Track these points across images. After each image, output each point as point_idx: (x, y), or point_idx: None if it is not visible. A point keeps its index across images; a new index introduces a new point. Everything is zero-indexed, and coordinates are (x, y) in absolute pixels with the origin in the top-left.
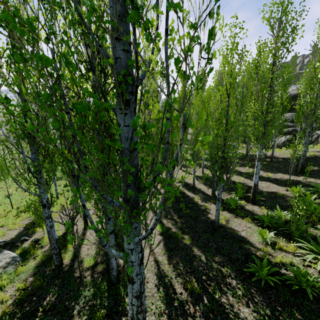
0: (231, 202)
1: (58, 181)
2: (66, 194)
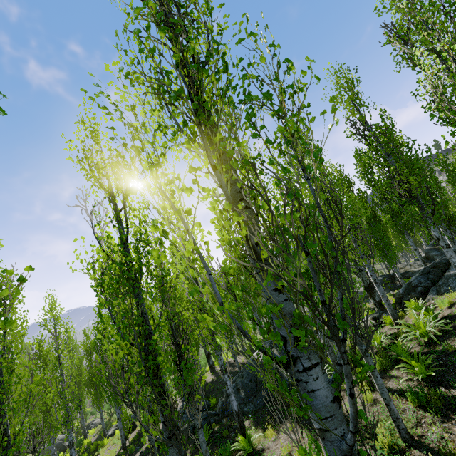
0: None
1: None
2: None
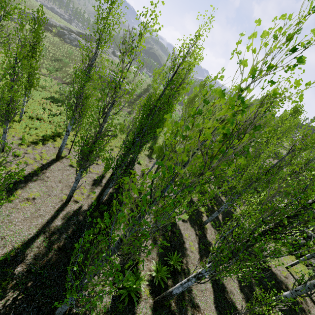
0: (126, 285)
1: (51, 103)
2: (32, 121)
